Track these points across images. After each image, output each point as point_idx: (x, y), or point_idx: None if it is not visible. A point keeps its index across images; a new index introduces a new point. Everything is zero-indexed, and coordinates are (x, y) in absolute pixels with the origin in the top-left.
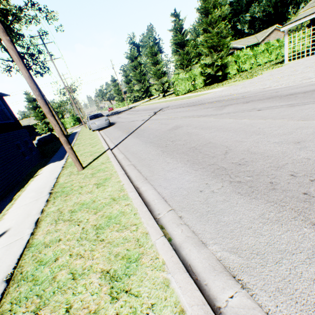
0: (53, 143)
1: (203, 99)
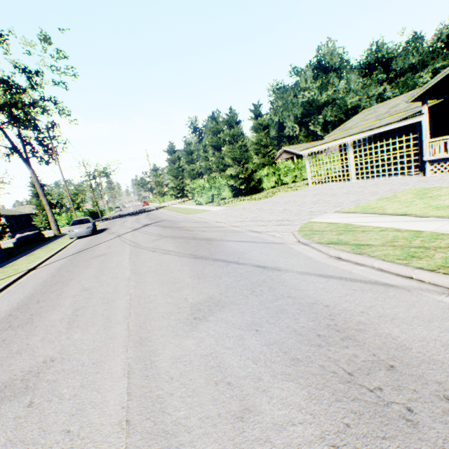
0: (28, 246)
1: (187, 220)
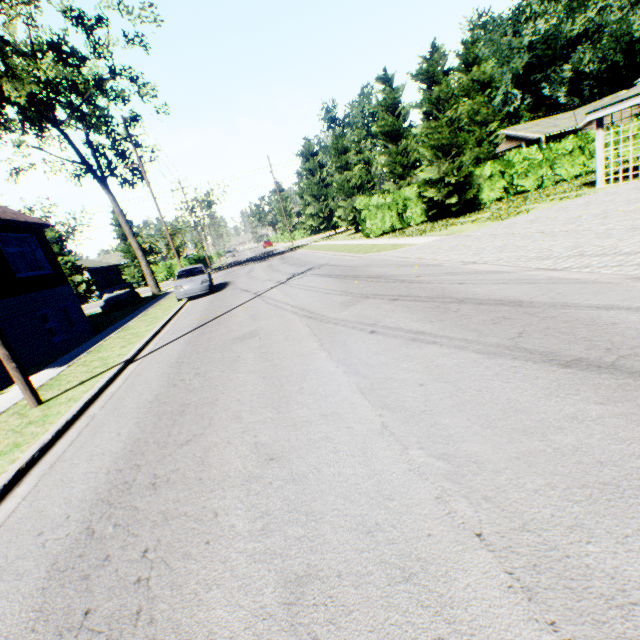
0: (120, 313)
1: (375, 262)
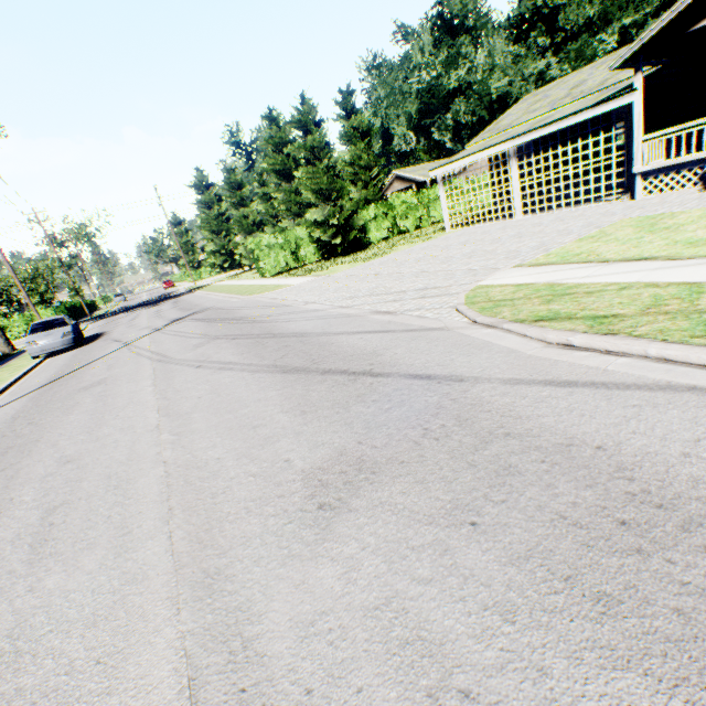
0: None
1: (250, 304)
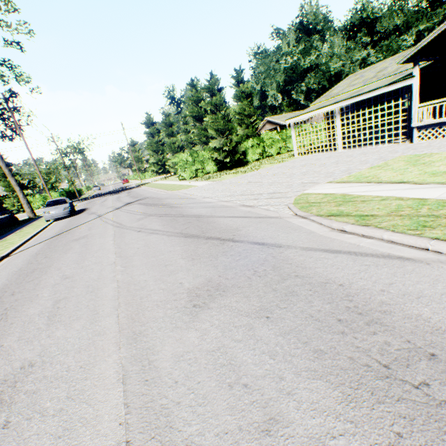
0: (0, 231)
1: (172, 196)
